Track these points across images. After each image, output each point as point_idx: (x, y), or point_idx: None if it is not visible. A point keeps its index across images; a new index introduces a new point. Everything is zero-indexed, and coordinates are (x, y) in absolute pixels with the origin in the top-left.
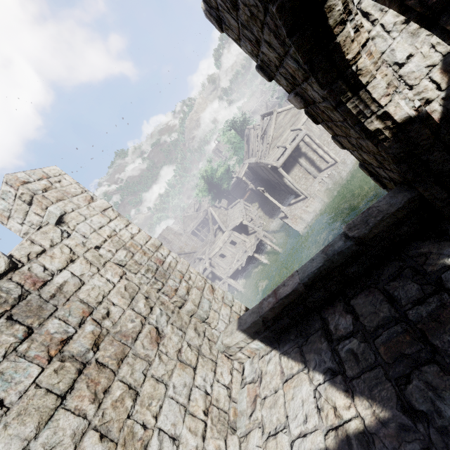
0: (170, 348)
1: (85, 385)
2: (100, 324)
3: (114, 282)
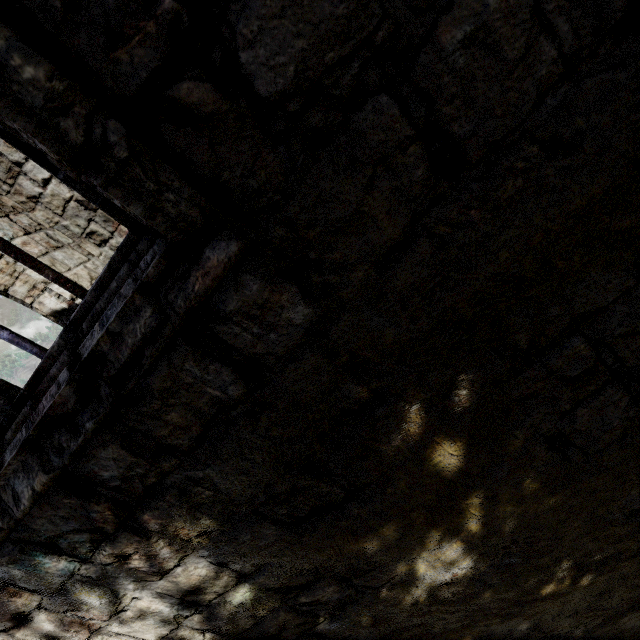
0: None
1: None
2: None
3: None
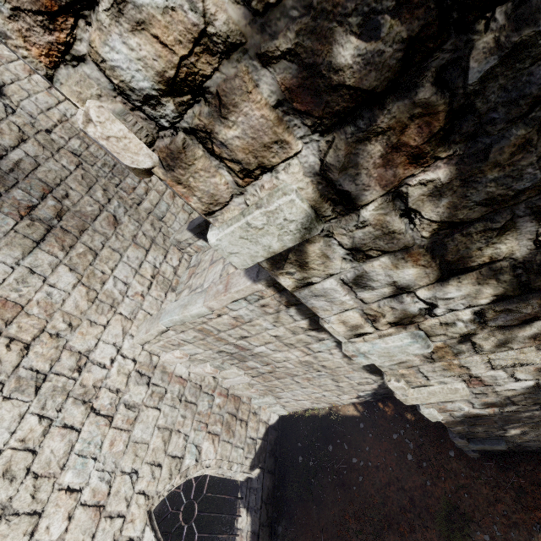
0: (126, 232)
1: (54, 240)
2: (61, 202)
3: (71, 169)
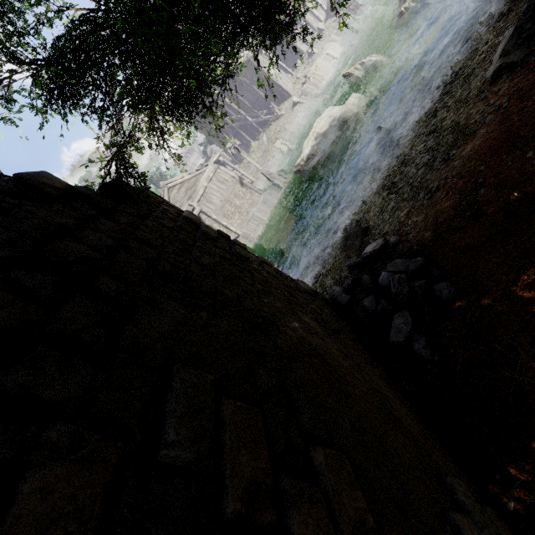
0: None
1: None
2: None
3: None
